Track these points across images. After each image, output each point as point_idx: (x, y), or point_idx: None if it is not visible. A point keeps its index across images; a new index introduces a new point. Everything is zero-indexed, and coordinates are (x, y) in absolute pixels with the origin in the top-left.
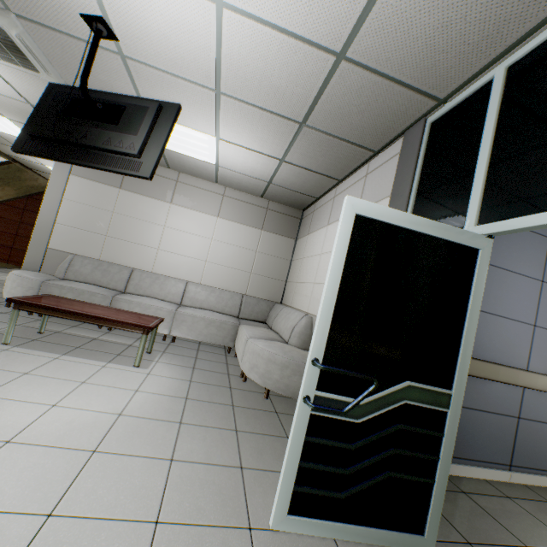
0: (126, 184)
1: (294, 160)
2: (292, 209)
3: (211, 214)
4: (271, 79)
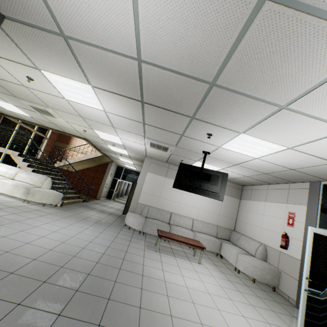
0: (168, 175)
1: (253, 177)
2: (237, 185)
3: None
4: (261, 167)
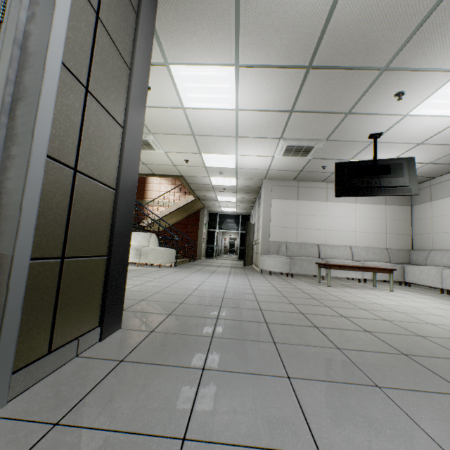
0: (300, 197)
1: (439, 161)
2: None
3: (351, 202)
4: None
